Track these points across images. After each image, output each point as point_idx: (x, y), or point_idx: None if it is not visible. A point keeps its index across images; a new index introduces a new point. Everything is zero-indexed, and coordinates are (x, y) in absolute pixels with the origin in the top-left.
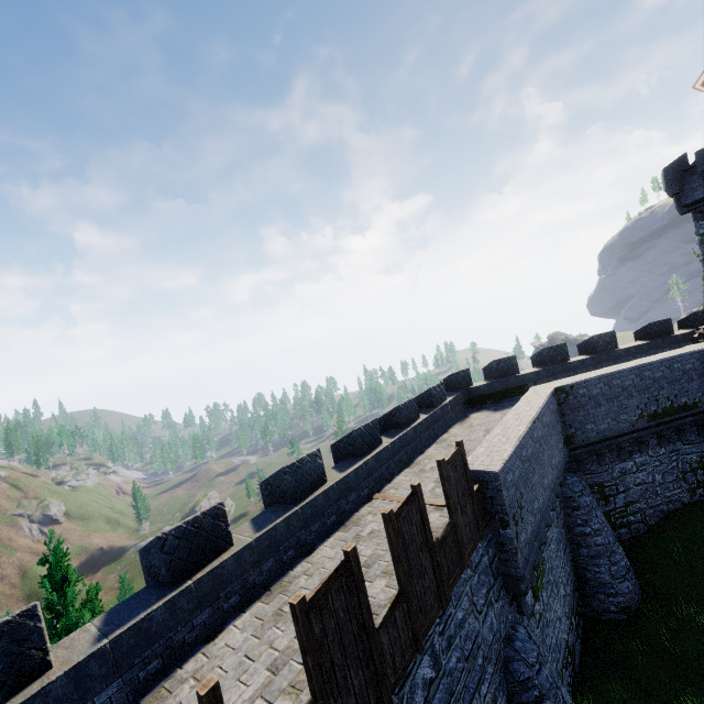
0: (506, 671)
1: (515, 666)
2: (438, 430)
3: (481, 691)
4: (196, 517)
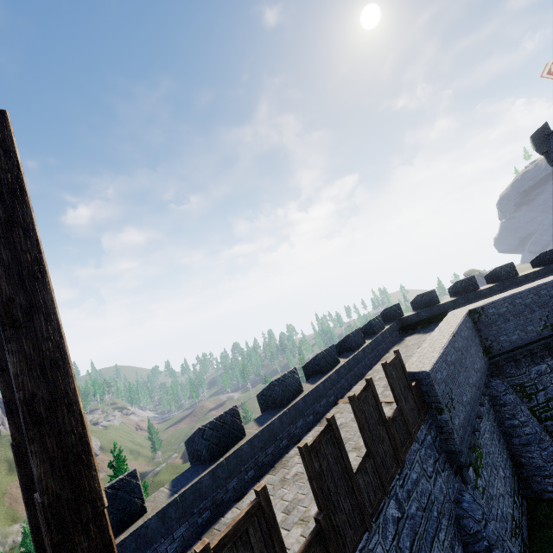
0: (458, 526)
1: (465, 521)
2: (381, 351)
3: (439, 537)
4: (221, 415)
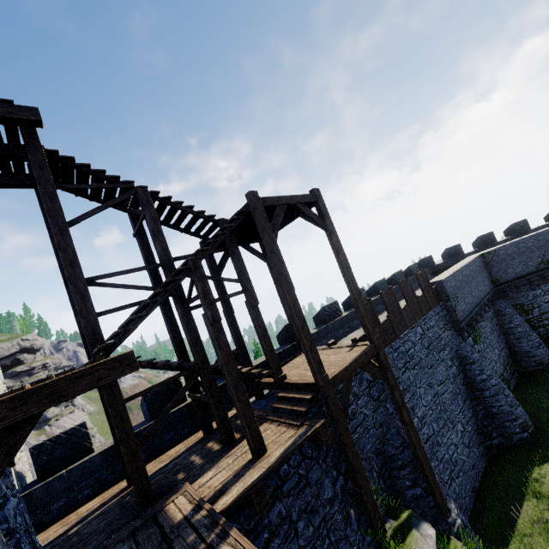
0: (457, 354)
1: (460, 352)
2: (417, 286)
3: (444, 352)
4: (331, 303)
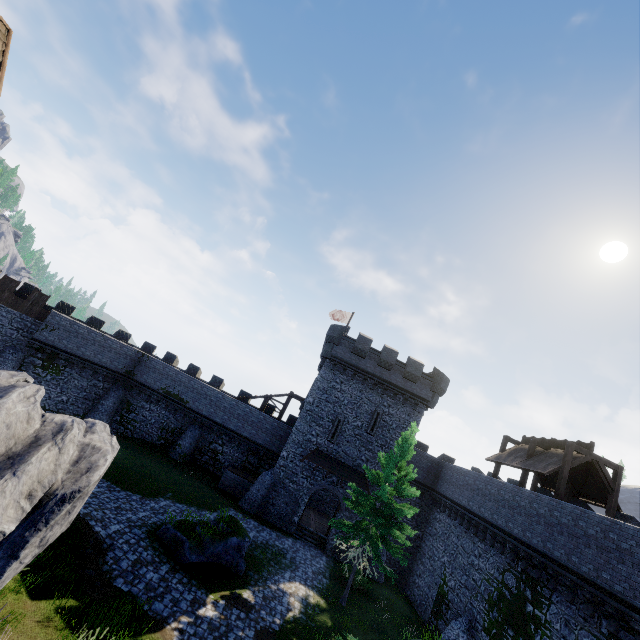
0: (5, 347)
1: (7, 347)
2: None
3: None
4: None
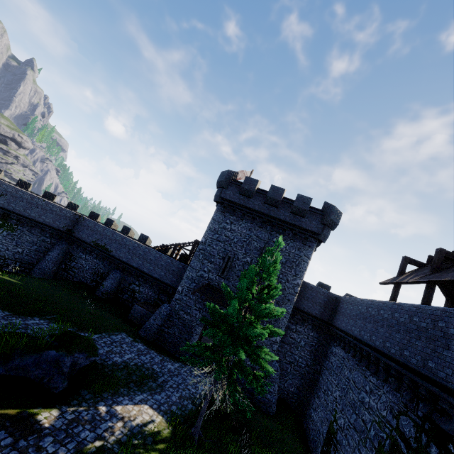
0: None
1: None
2: None
3: None
4: None
